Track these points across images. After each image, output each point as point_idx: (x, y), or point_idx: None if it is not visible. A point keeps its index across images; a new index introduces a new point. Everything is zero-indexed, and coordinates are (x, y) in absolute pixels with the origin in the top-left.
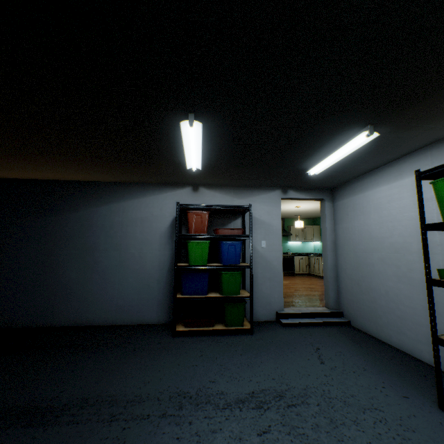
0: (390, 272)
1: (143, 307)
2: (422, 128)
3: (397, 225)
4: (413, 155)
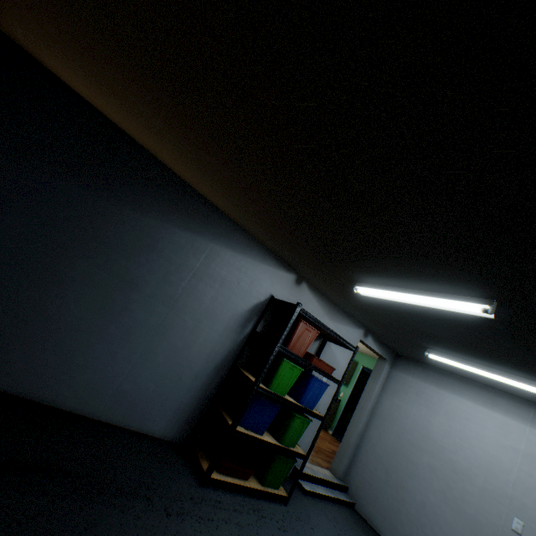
0: (438, 487)
1: (154, 406)
2: None
3: (468, 447)
4: (515, 399)
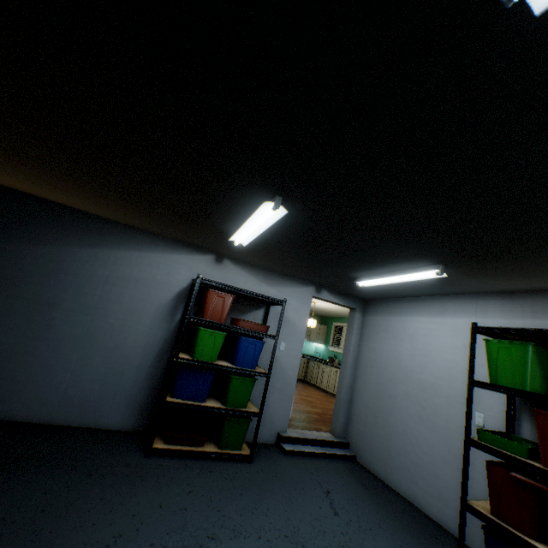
0: (414, 411)
1: (104, 403)
2: (480, 280)
3: (431, 362)
4: (459, 297)
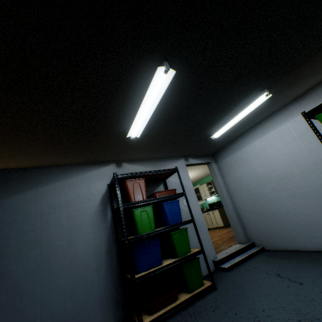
0: (284, 195)
1: (81, 315)
2: (285, 94)
3: (277, 161)
4: (271, 117)
